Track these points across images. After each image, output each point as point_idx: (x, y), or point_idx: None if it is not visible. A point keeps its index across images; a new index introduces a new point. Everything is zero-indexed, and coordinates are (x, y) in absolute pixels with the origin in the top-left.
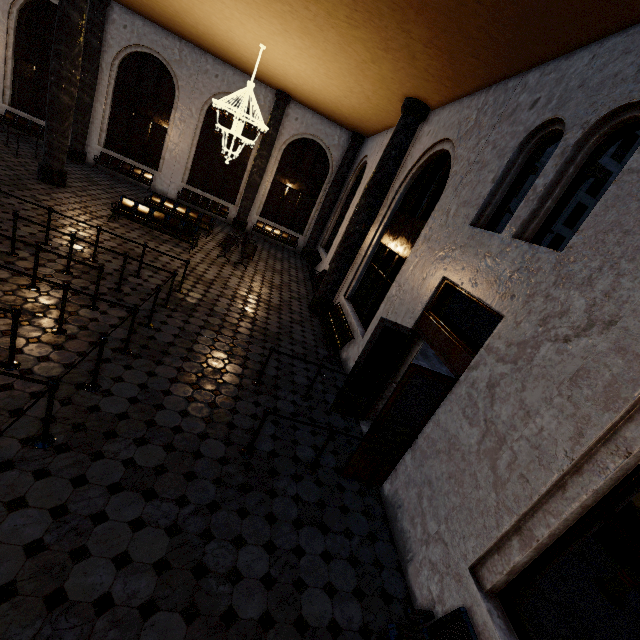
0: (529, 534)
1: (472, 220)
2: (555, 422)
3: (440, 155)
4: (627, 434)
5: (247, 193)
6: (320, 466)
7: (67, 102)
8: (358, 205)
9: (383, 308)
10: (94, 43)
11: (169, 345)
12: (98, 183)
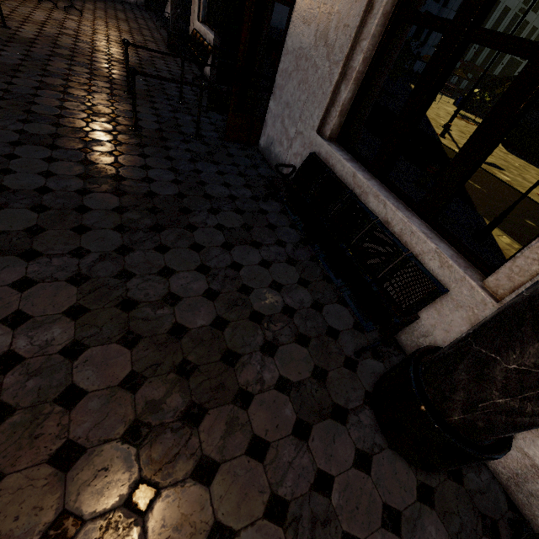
0: (351, 71)
1: None
2: None
3: None
4: None
5: None
6: (205, 137)
7: None
8: None
9: None
10: None
11: (18, 66)
12: None
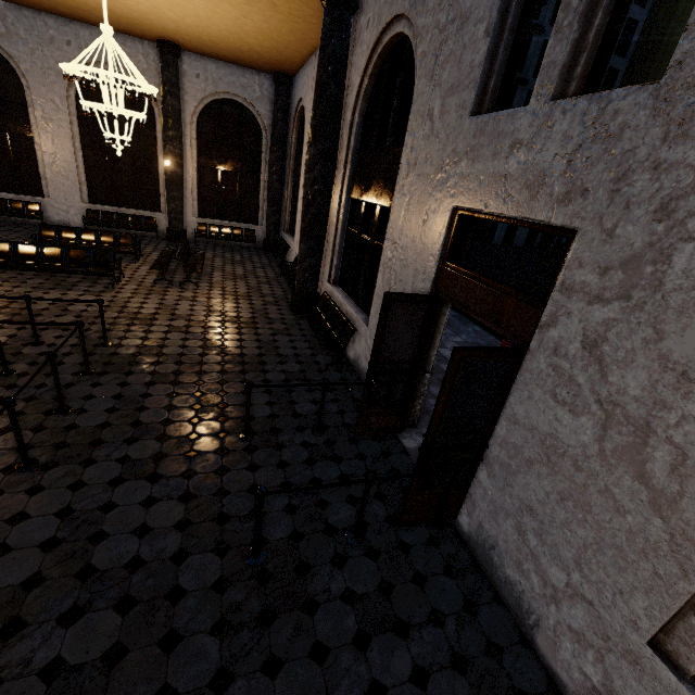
0: None
1: (472, 107)
2: None
3: (393, 47)
4: None
5: (170, 192)
6: (366, 526)
7: None
8: (308, 157)
9: (382, 280)
10: None
11: (101, 428)
12: None
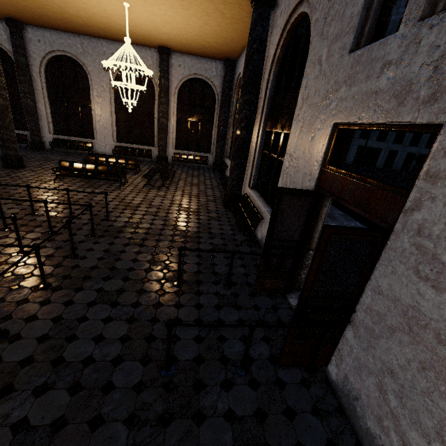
0: None
1: (350, 47)
2: None
3: (297, 25)
4: None
5: (160, 134)
6: (252, 361)
7: (2, 103)
8: (238, 105)
9: (281, 182)
10: (22, 60)
11: (92, 269)
12: (52, 159)
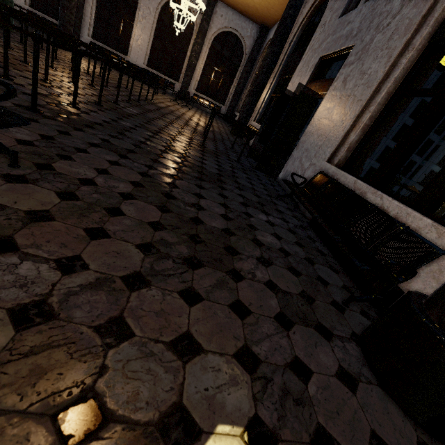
0: (359, 124)
1: (340, 15)
2: (378, 64)
3: (322, 4)
4: (414, 41)
5: (187, 72)
6: (242, 163)
7: None
8: (265, 54)
9: None
10: None
11: (151, 110)
12: None
